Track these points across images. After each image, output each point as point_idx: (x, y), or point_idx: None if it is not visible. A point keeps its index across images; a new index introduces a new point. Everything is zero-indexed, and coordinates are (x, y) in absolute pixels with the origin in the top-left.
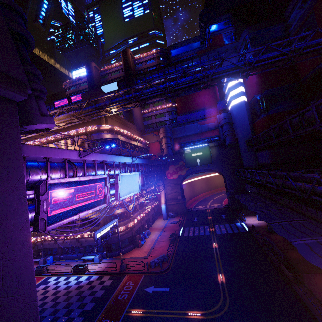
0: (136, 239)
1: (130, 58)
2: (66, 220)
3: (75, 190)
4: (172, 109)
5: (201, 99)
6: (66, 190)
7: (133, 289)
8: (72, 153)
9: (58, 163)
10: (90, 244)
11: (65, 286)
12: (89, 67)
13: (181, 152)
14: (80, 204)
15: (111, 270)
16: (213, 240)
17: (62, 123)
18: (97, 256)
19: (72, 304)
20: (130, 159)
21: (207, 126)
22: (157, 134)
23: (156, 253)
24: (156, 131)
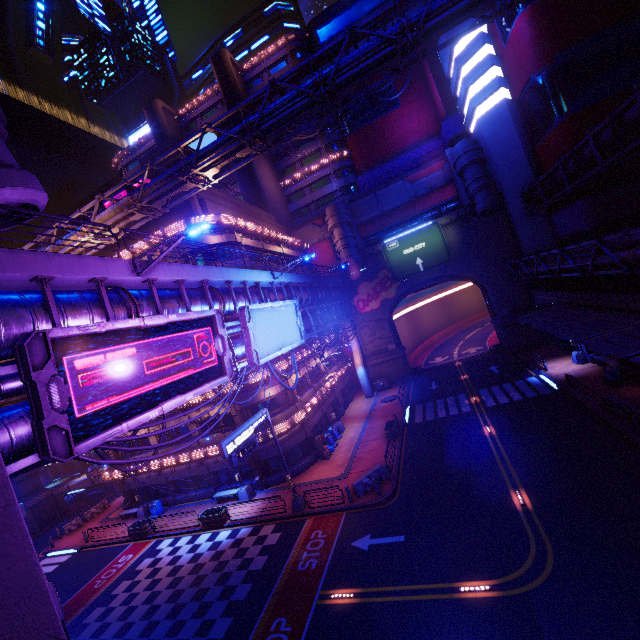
0: (315, 443)
1: (232, 68)
2: (128, 422)
3: (137, 352)
4: (344, 165)
5: (403, 127)
6: (111, 353)
7: (325, 545)
8: (113, 265)
9: (82, 292)
10: (226, 467)
11: (190, 555)
12: (153, 112)
13: (380, 250)
14: (158, 382)
15: (275, 512)
16: (481, 421)
17: (112, 228)
18: (244, 489)
19: (207, 591)
20: (268, 274)
21: (427, 182)
22: (321, 222)
23: (362, 465)
24: (317, 217)
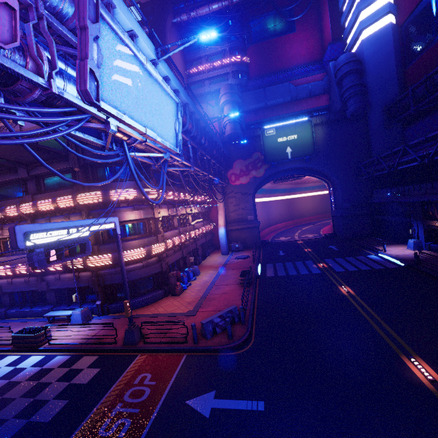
0: (169, 278)
1: None
2: None
3: None
4: (241, 68)
5: (294, 49)
6: None
7: (150, 398)
8: None
9: None
10: (68, 286)
11: None
12: None
13: (258, 135)
14: None
15: (103, 342)
16: (335, 282)
17: None
18: (79, 311)
19: None
20: (150, 45)
21: (308, 87)
22: (214, 104)
23: (213, 305)
24: (211, 98)
